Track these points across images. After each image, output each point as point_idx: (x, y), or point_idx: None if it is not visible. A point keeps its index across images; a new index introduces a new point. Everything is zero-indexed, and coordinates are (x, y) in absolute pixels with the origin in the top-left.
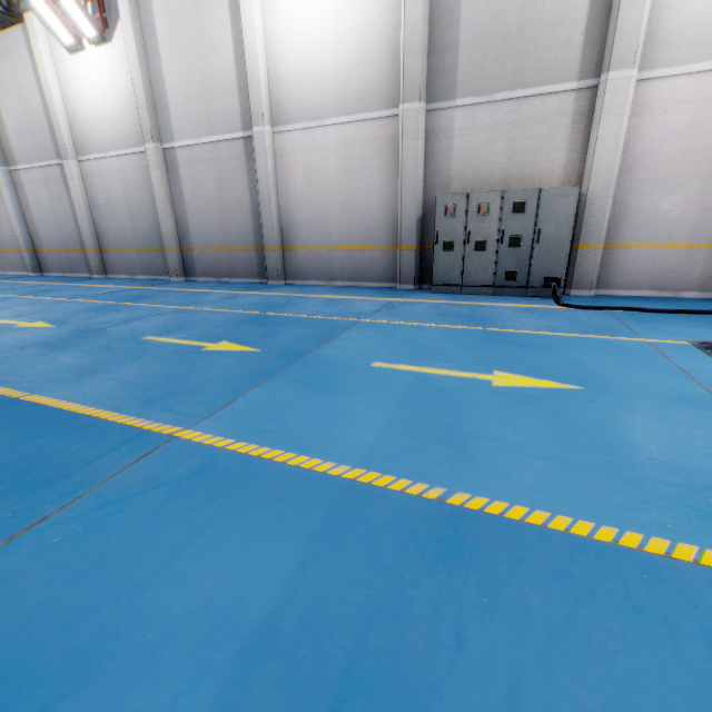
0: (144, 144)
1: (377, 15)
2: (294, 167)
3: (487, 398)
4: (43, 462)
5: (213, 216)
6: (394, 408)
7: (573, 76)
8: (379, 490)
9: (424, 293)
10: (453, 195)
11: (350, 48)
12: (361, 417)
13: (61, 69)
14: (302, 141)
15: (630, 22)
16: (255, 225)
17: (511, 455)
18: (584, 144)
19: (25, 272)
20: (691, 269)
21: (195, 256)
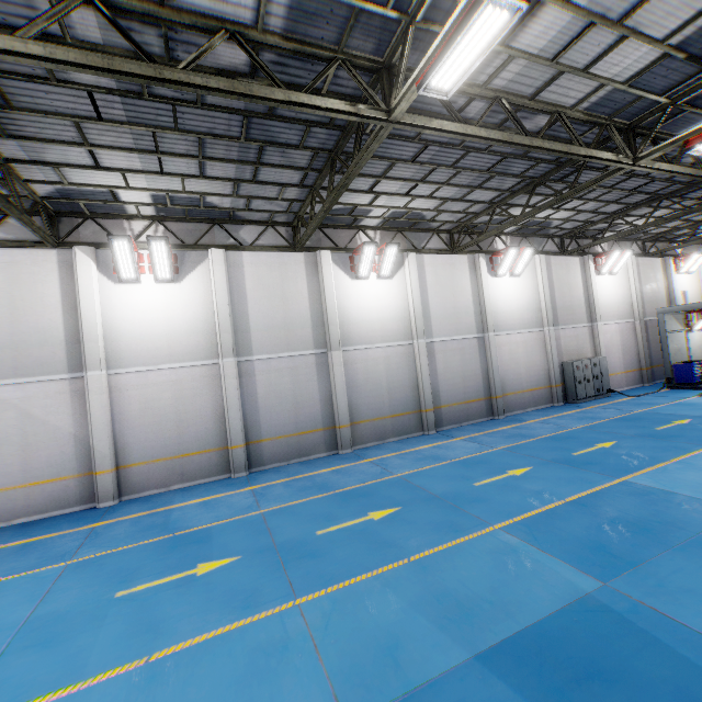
0: (417, 339)
1: (531, 294)
2: (503, 352)
3: None
4: None
5: (457, 382)
6: None
7: (586, 322)
8: None
9: (576, 404)
10: (577, 362)
11: (523, 304)
12: None
13: (339, 286)
14: (506, 340)
15: (597, 310)
16: (484, 384)
17: None
18: (593, 342)
19: (210, 477)
20: (623, 380)
21: (443, 411)
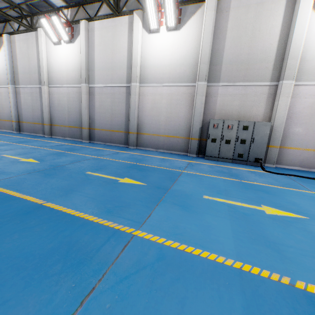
0: (81, 83)
1: (190, 48)
2: (147, 100)
3: (269, 221)
4: (73, 247)
5: (107, 116)
6: (230, 224)
7: (268, 80)
8: (257, 276)
9: (201, 159)
10: (217, 120)
11: (177, 58)
12: (218, 228)
13: (49, 50)
14: (152, 91)
15: (291, 64)
16: (126, 122)
17: (304, 257)
18: (272, 106)
19: (11, 130)
20: None
21: (95, 132)
